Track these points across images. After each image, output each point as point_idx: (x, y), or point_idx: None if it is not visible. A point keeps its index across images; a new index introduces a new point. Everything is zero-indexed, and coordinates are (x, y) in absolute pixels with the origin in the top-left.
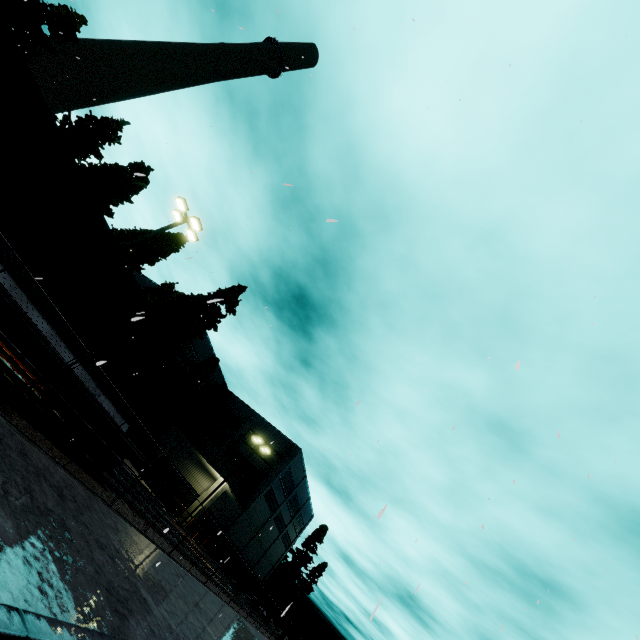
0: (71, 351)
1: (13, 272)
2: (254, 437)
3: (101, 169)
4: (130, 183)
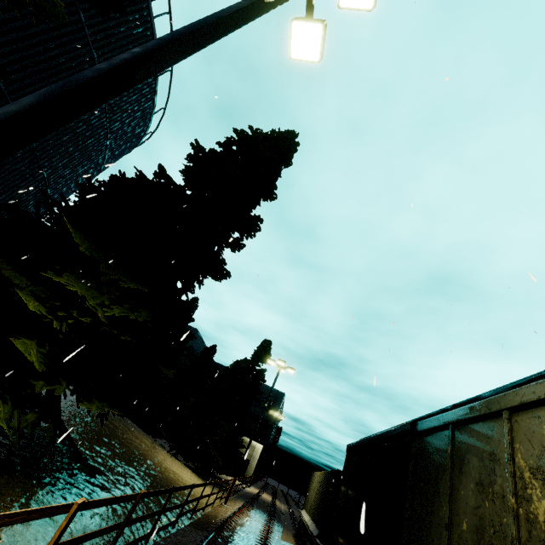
0: None
1: None
2: (271, 411)
3: None
4: None
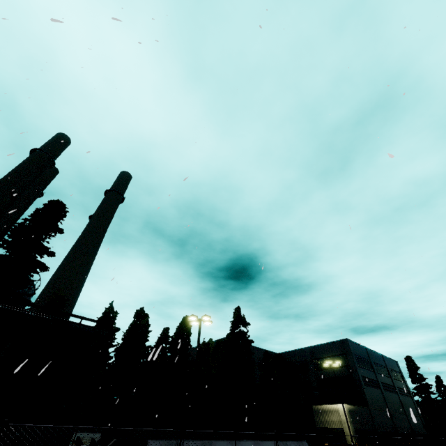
0: (262, 440)
1: (225, 437)
2: (324, 364)
3: (128, 335)
4: (143, 325)
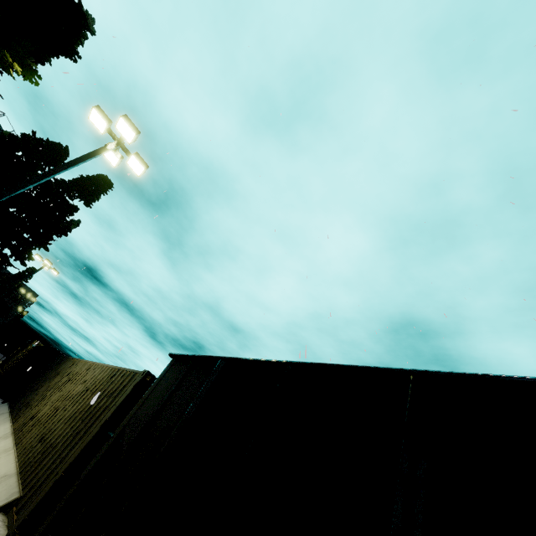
0: None
1: None
2: (16, 305)
3: None
4: None
